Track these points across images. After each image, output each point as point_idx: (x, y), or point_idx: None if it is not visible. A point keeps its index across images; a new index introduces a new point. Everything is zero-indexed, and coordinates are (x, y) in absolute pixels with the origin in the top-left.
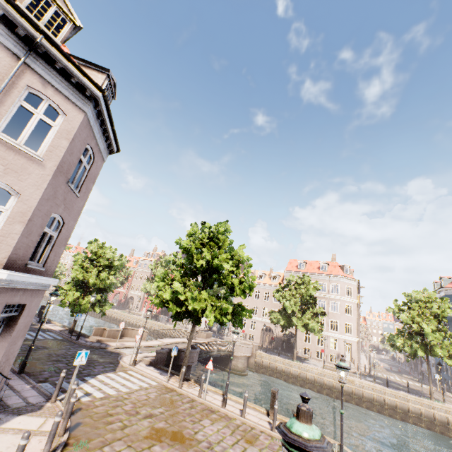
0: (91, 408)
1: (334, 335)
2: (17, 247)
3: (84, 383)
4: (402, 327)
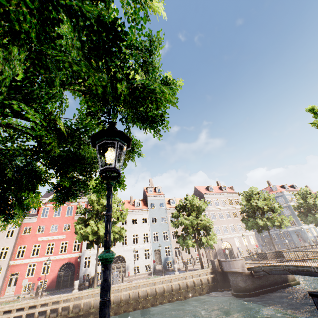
0: None
1: (250, 233)
2: None
3: None
4: (306, 210)
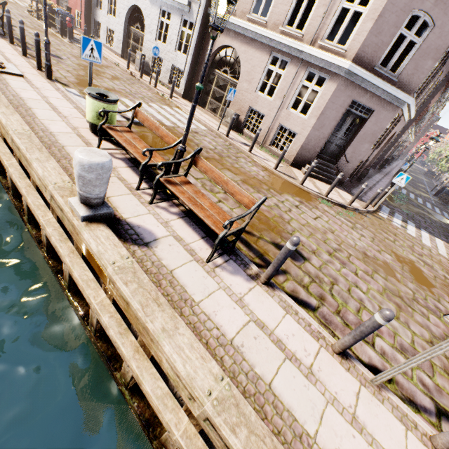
0: (389, 225)
1: None
2: (364, 45)
3: (413, 227)
4: None
